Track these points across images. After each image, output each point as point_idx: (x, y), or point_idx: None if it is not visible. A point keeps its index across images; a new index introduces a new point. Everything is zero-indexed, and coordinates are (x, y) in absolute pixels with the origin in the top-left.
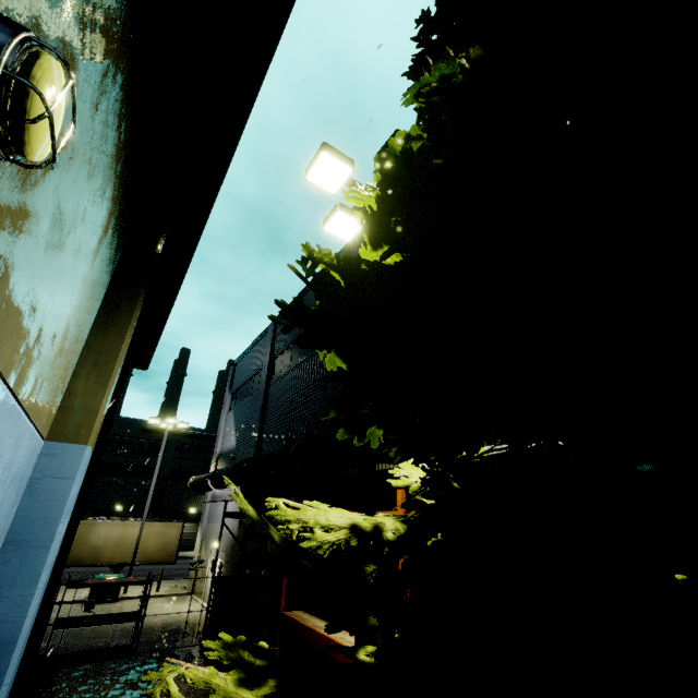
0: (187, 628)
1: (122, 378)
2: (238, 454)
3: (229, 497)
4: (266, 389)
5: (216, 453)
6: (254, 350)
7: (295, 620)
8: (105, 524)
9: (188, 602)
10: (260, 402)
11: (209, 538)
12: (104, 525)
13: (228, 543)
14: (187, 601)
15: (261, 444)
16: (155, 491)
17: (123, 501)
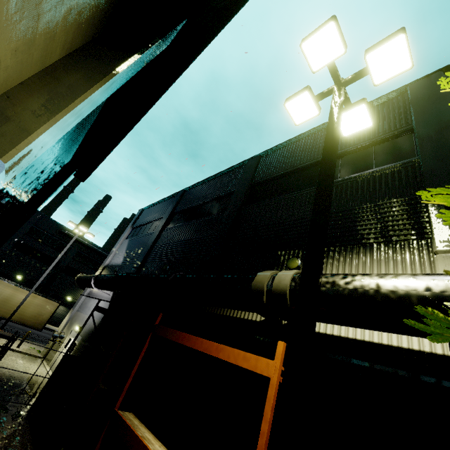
0: (27, 386)
1: (63, 177)
2: (121, 269)
3: (101, 297)
4: (160, 232)
5: (105, 263)
6: (161, 205)
7: (126, 423)
8: (2, 283)
9: (37, 364)
10: (152, 239)
11: (74, 321)
12: (1, 283)
13: (87, 331)
14: (36, 363)
15: (141, 268)
16: (49, 275)
17: (24, 274)
